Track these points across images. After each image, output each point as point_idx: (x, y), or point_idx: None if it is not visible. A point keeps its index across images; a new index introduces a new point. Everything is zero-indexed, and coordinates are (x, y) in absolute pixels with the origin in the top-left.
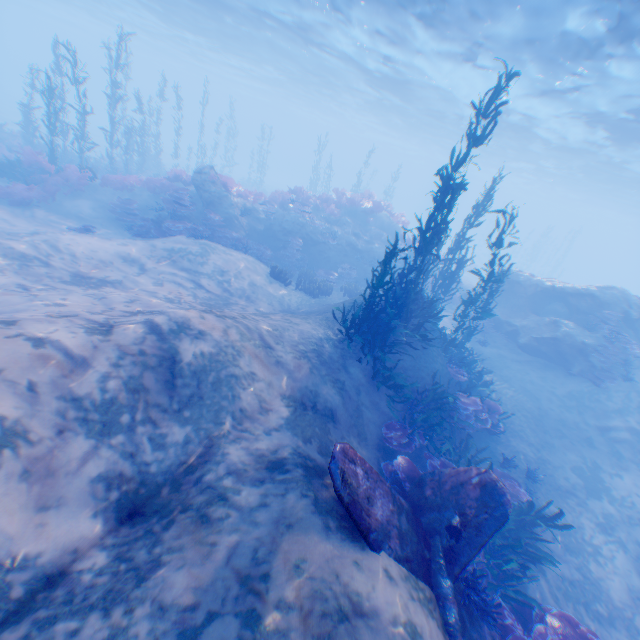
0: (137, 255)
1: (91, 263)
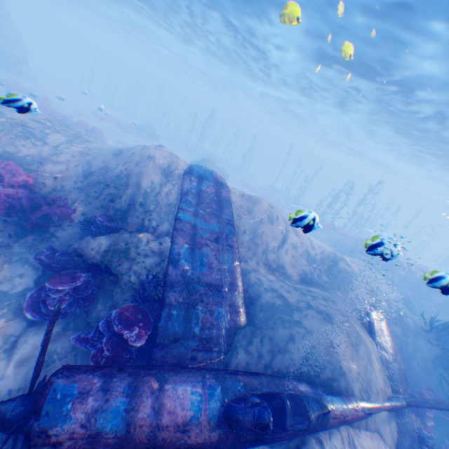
0: None
1: None
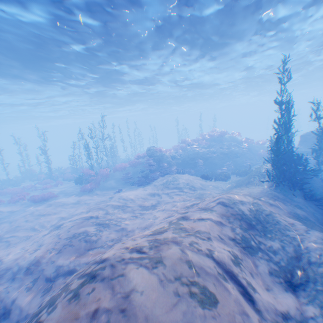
0: (151, 190)
1: (139, 200)
